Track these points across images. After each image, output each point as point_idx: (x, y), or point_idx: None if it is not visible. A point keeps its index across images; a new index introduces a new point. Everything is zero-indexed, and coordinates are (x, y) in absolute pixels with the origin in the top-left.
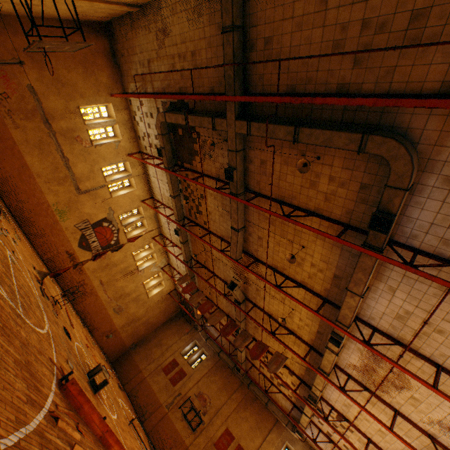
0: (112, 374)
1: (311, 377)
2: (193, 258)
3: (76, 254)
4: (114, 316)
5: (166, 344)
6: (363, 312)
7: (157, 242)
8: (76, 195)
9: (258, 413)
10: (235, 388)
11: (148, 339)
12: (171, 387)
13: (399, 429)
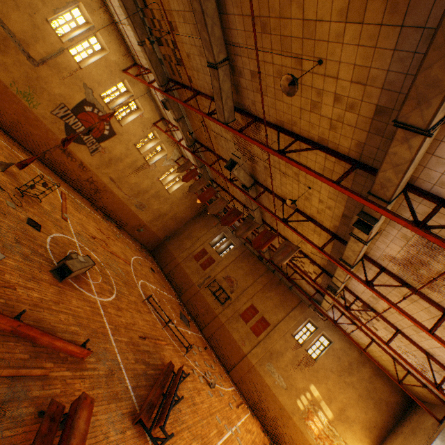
0: (142, 261)
1: (335, 268)
2: (196, 142)
3: (69, 149)
4: (138, 212)
5: (195, 236)
6: (426, 175)
7: (158, 128)
8: (33, 68)
9: (282, 294)
10: (261, 273)
11: (179, 233)
12: (202, 271)
13: (444, 330)
